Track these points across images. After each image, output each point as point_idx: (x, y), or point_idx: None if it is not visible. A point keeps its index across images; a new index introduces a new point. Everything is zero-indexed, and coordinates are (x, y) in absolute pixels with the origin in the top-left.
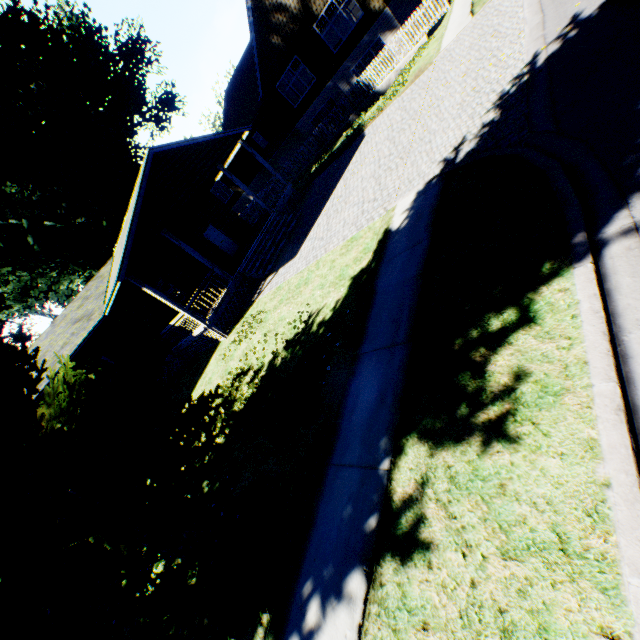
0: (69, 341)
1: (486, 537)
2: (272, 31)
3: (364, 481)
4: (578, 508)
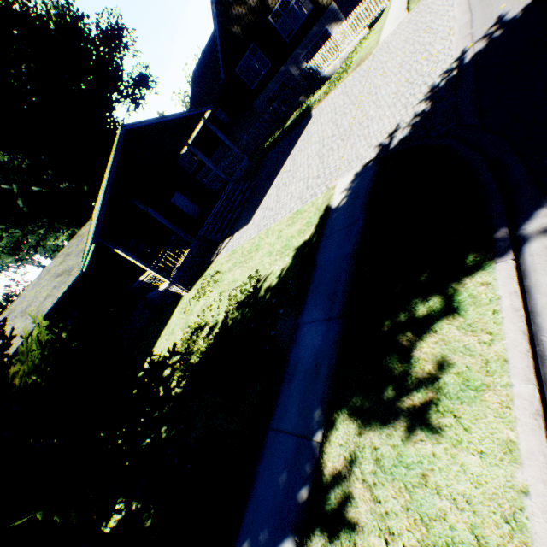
0: (51, 293)
1: (408, 527)
2: (233, 21)
3: (299, 450)
4: (496, 512)
